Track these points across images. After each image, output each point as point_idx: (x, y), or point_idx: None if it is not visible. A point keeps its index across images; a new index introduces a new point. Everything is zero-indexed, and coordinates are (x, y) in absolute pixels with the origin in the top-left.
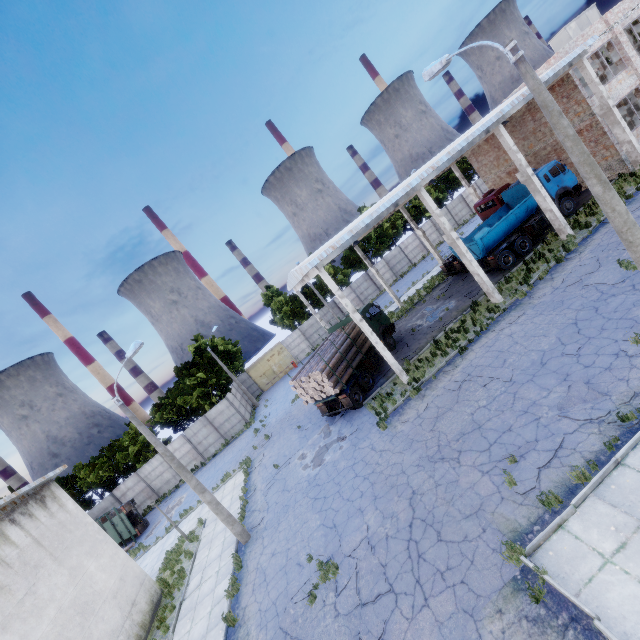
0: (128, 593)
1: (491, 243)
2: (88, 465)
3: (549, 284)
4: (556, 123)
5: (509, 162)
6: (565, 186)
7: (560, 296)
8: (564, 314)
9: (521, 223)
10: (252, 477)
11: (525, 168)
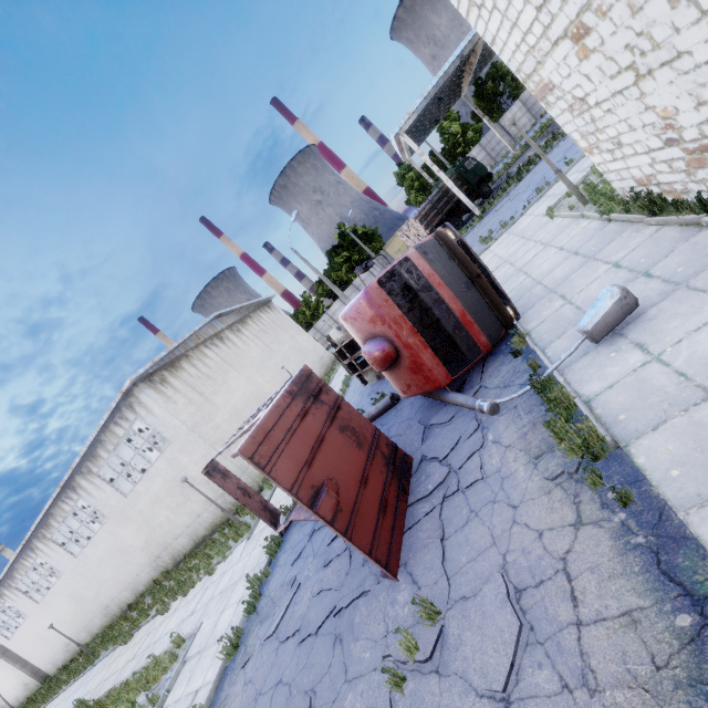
0: (318, 353)
1: None
2: None
3: None
4: None
5: None
6: None
7: None
8: None
9: None
10: None
11: None
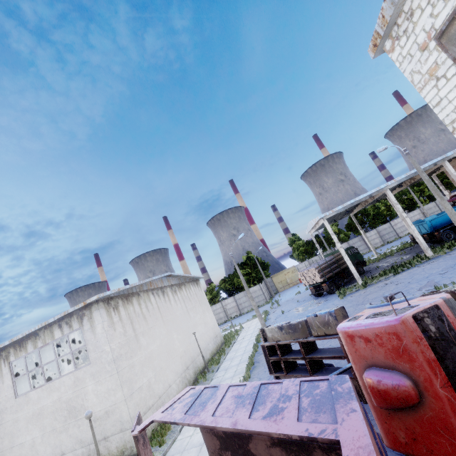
0: (215, 331)
1: (438, 224)
2: None
3: None
4: (420, 175)
5: None
6: None
7: None
8: (454, 261)
9: None
10: (269, 316)
11: None
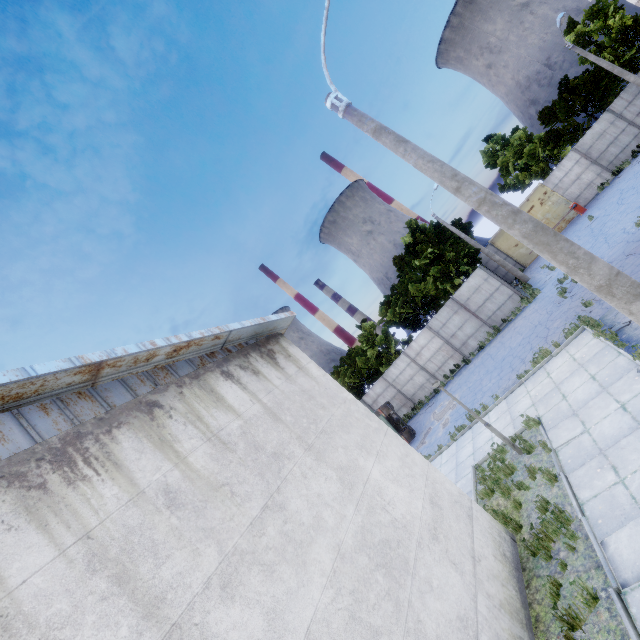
0: (454, 532)
1: None
2: (332, 374)
3: None
4: None
5: None
6: None
7: None
8: None
9: None
10: (636, 335)
11: None
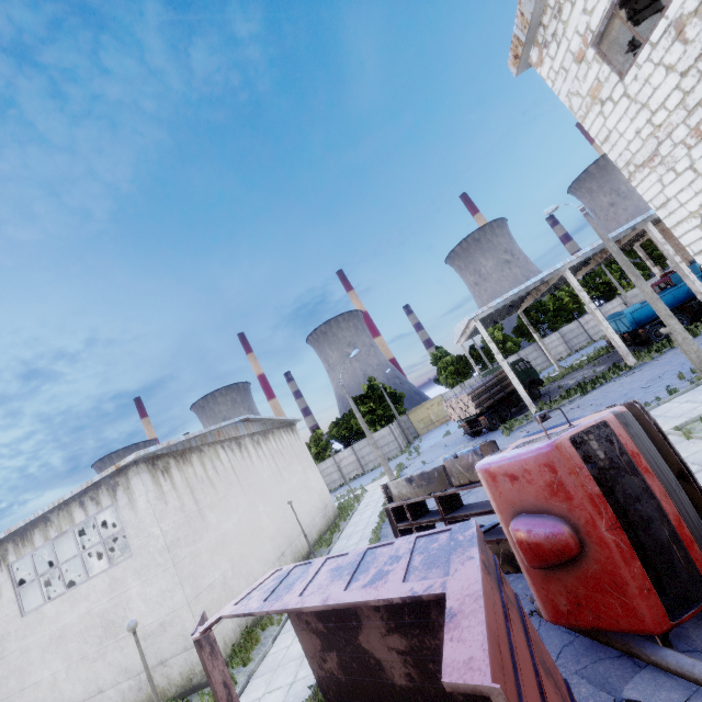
0: (324, 499)
1: (643, 318)
2: None
3: (674, 351)
4: (606, 244)
5: None
6: None
7: (672, 358)
8: (663, 368)
9: (682, 303)
10: (404, 471)
11: (672, 257)
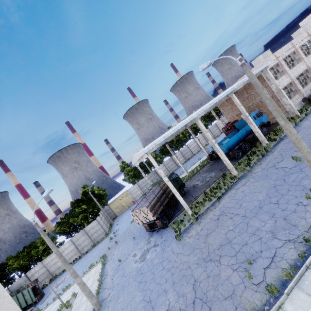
0: None
1: (231, 146)
2: (15, 257)
3: (259, 166)
4: (261, 92)
5: (237, 110)
6: (263, 122)
7: (265, 172)
8: (268, 182)
9: (244, 137)
10: (106, 266)
11: (245, 113)
